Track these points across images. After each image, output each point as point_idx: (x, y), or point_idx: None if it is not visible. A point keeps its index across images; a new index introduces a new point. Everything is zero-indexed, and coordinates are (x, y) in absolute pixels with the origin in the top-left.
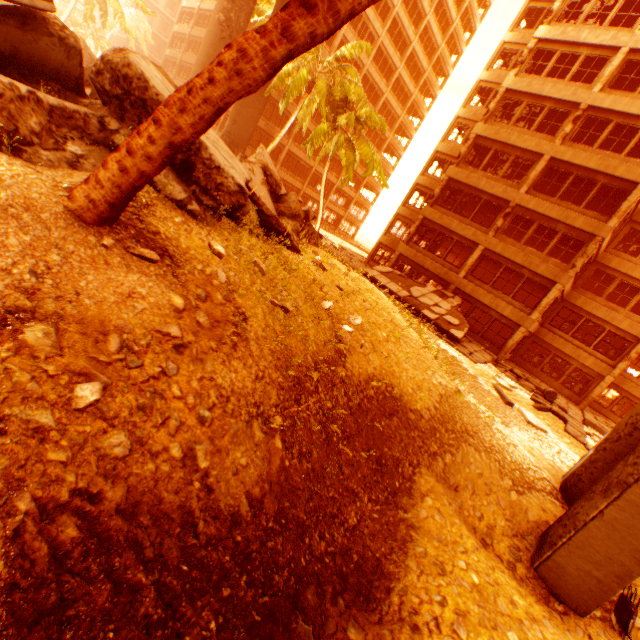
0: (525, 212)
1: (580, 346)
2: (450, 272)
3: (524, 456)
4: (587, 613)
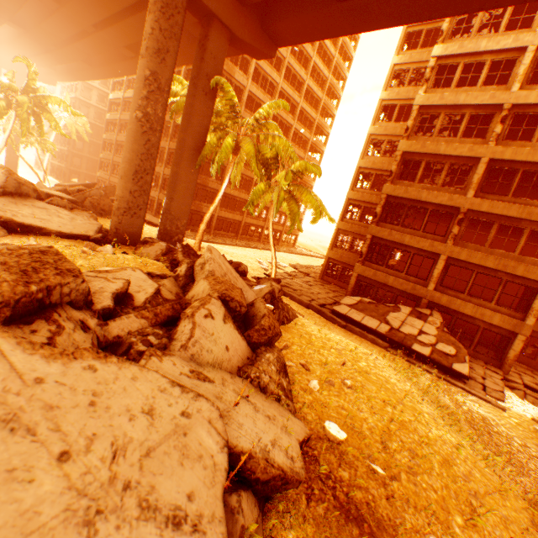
0: (479, 215)
1: None
2: (417, 286)
3: None
4: None
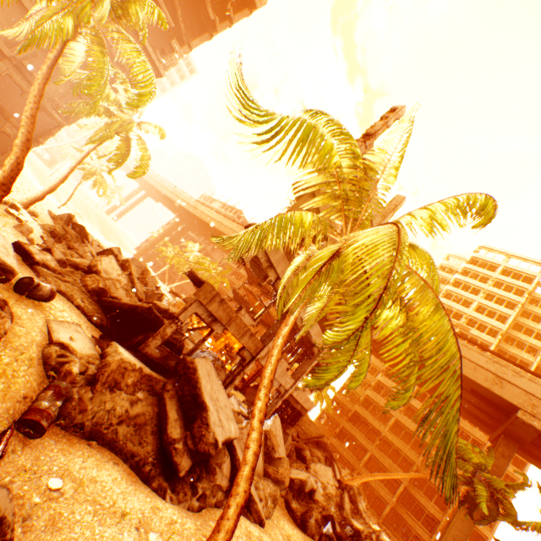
0: (387, 440)
1: (415, 519)
2: (355, 461)
3: None
4: None
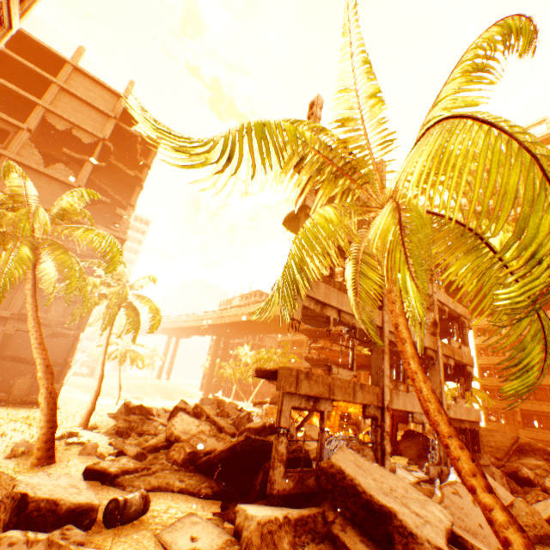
0: None
1: None
2: None
3: None
4: None
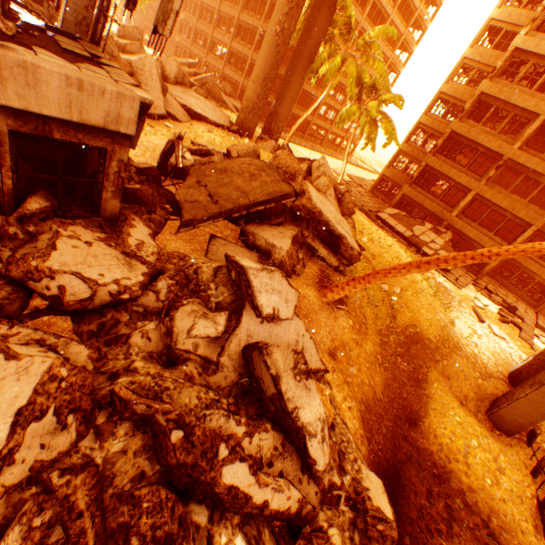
0: (515, 165)
1: (544, 266)
2: (444, 211)
3: (488, 358)
4: (511, 435)
